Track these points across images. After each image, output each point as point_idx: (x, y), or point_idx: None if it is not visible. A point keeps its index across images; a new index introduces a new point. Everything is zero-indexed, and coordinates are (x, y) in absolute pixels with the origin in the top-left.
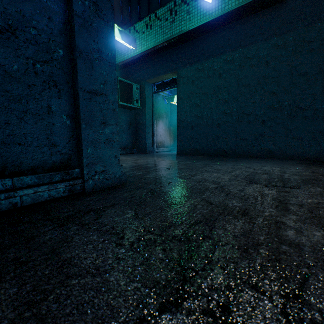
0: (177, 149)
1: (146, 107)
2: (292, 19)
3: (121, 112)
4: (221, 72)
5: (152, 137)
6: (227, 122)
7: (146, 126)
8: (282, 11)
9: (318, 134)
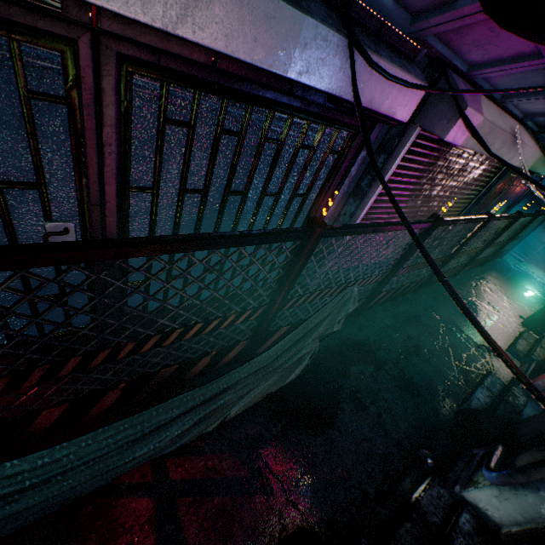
0: None
1: None
2: None
3: None
4: None
5: None
6: None
7: None
8: None
9: None
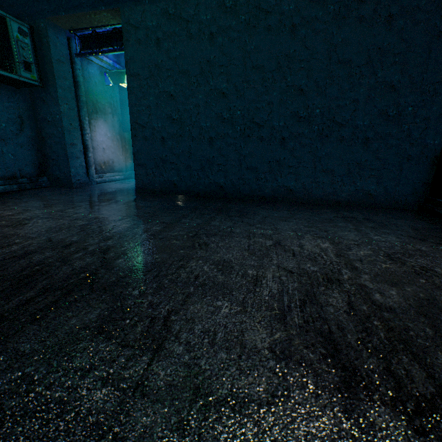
0: (137, 181)
1: (58, 84)
2: None
3: None
4: (215, 31)
5: (84, 153)
6: (226, 136)
7: (63, 129)
8: None
9: (354, 167)
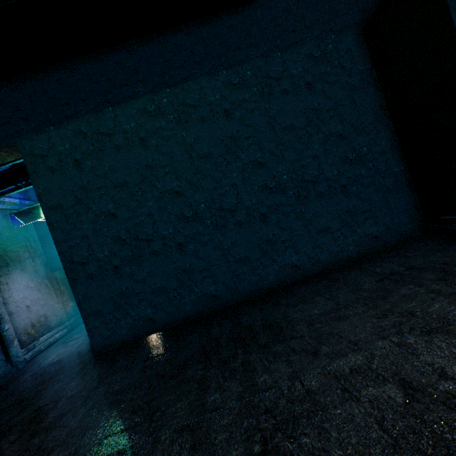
0: (94, 337)
1: None
2: (238, 43)
3: None
4: (145, 136)
5: None
6: (198, 235)
7: None
8: (218, 29)
9: (346, 217)
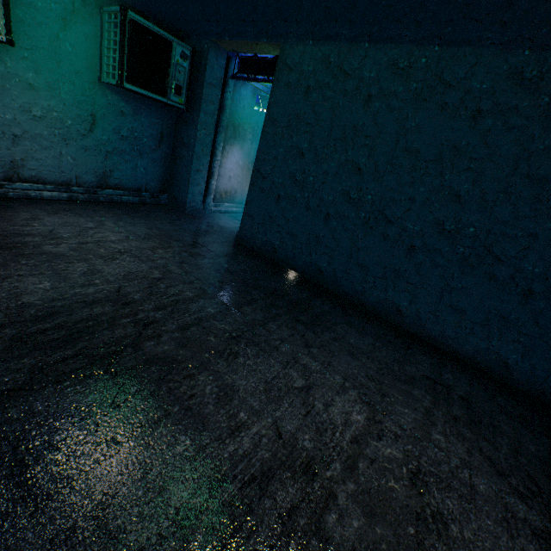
0: (241, 230)
1: (202, 109)
2: None
3: (139, 104)
4: (374, 94)
5: (208, 179)
6: (345, 219)
7: (193, 154)
8: None
9: (496, 320)
